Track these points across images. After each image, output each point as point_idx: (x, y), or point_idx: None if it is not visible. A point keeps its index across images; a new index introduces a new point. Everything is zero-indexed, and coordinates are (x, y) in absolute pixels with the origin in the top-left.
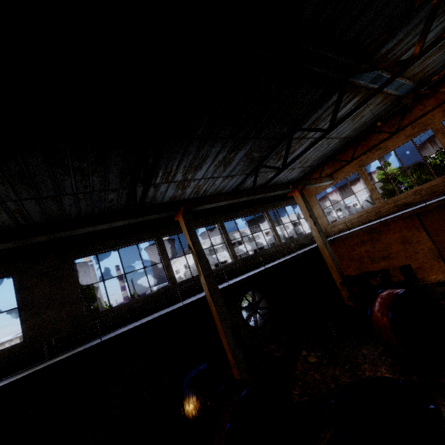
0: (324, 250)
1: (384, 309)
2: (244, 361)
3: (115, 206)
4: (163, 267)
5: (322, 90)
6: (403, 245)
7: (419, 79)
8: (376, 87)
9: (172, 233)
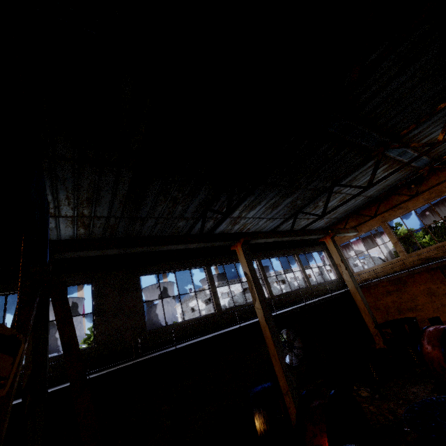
0: (356, 294)
1: (435, 341)
2: (297, 390)
3: (177, 233)
4: (210, 293)
5: (362, 158)
6: (430, 297)
7: (433, 156)
8: (401, 159)
9: (219, 264)
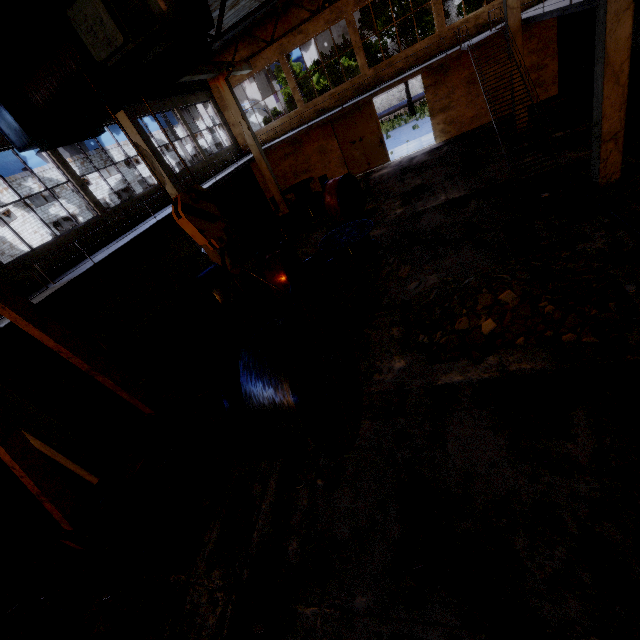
0: (261, 162)
1: (333, 191)
2: (233, 266)
3: None
4: (75, 188)
5: None
6: (321, 155)
7: None
8: None
9: None
